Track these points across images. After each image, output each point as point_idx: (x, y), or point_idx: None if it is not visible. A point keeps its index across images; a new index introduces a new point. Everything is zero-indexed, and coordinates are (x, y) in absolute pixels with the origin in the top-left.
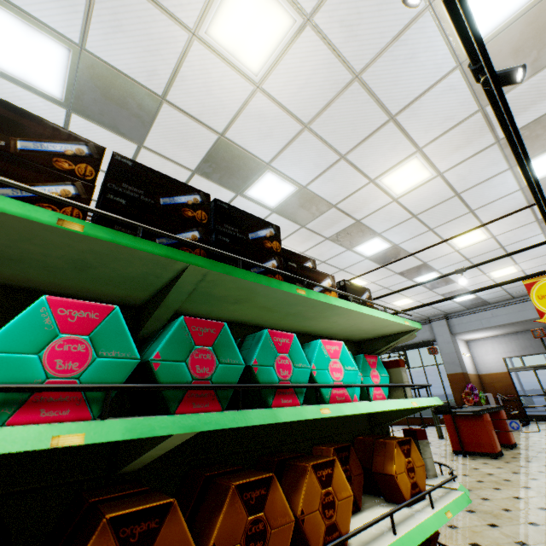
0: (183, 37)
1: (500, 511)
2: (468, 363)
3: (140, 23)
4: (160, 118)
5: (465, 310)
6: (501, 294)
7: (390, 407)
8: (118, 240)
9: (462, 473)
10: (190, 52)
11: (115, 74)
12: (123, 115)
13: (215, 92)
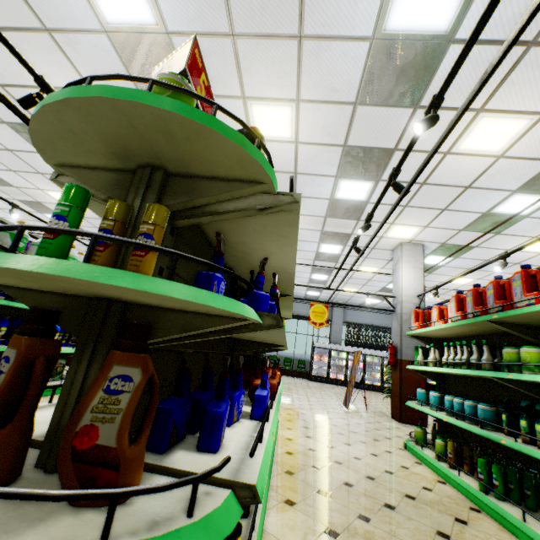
0: None
1: None
2: None
3: None
4: None
5: None
6: None
7: None
8: None
9: None
10: None
11: None
12: None
13: None
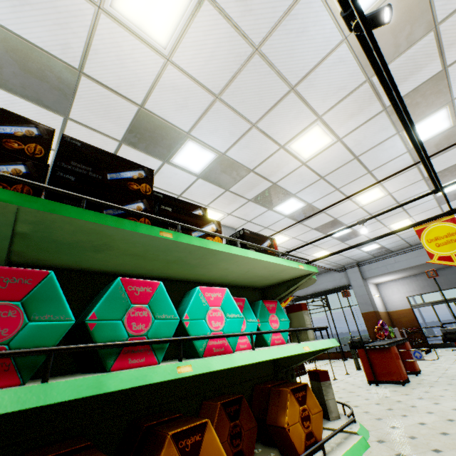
0: (90, 10)
1: (407, 439)
2: (379, 303)
3: None
4: (81, 90)
5: (373, 258)
6: (400, 243)
7: (276, 355)
8: None
9: (375, 401)
10: (99, 25)
11: (30, 47)
12: (44, 88)
13: (129, 65)
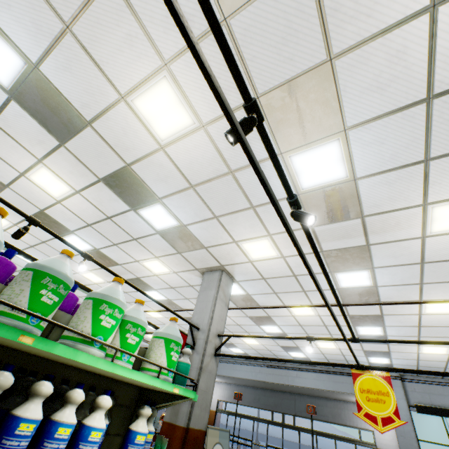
0: None
1: None
2: None
3: None
4: None
5: None
6: None
7: None
8: None
9: None
10: None
11: None
12: None
13: None
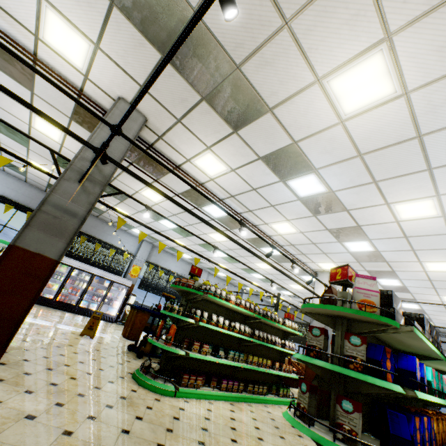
0: (382, 203)
1: None
2: None
3: (368, 195)
4: (337, 213)
5: None
6: None
7: None
8: (441, 356)
9: None
10: (379, 206)
11: (336, 200)
12: (321, 207)
13: (374, 216)
